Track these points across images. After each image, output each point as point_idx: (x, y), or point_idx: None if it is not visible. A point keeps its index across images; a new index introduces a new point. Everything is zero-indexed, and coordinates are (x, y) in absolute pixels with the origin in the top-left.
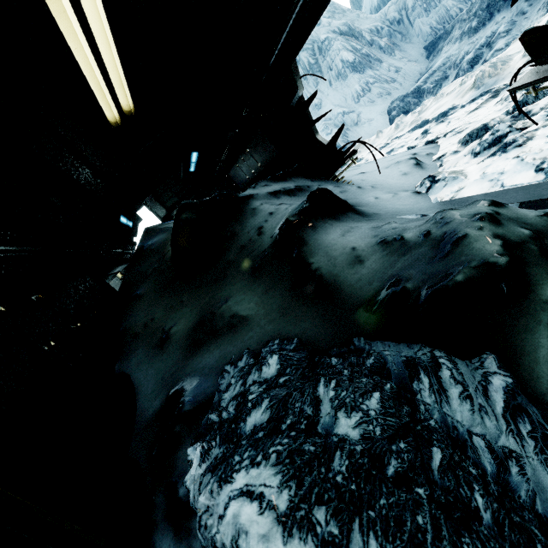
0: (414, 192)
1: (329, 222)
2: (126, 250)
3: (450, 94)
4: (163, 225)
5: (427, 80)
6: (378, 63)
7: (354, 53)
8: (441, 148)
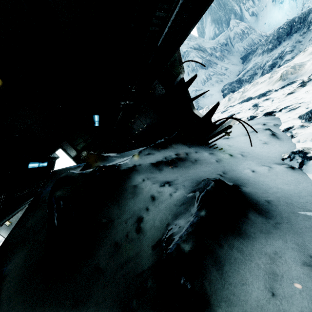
0: (289, 167)
1: (235, 244)
2: (38, 184)
3: (263, 83)
4: (66, 170)
5: (244, 75)
6: (215, 65)
7: (201, 59)
8: (282, 120)
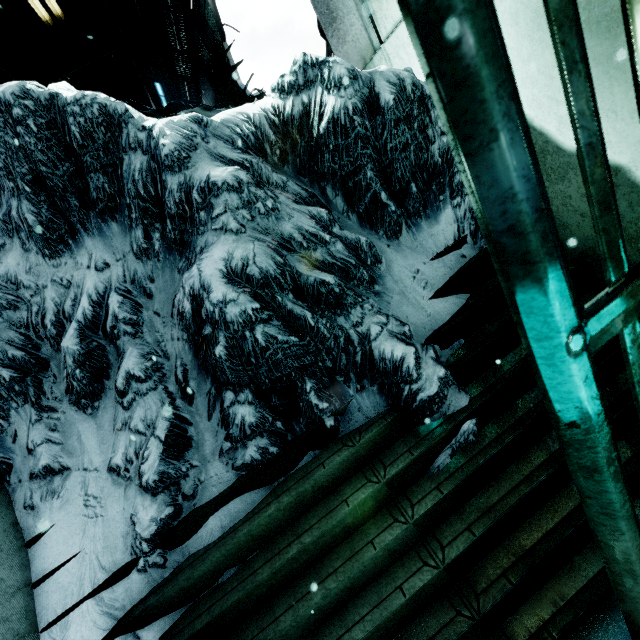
0: None
1: None
2: None
3: None
4: None
5: None
6: None
7: None
8: None
